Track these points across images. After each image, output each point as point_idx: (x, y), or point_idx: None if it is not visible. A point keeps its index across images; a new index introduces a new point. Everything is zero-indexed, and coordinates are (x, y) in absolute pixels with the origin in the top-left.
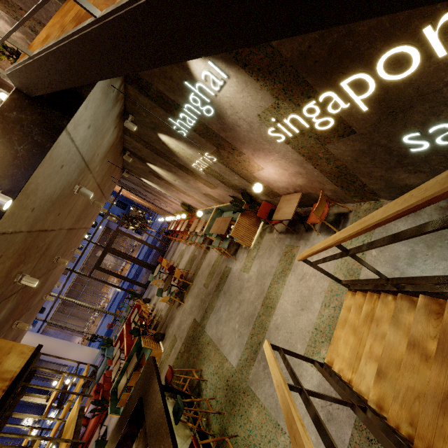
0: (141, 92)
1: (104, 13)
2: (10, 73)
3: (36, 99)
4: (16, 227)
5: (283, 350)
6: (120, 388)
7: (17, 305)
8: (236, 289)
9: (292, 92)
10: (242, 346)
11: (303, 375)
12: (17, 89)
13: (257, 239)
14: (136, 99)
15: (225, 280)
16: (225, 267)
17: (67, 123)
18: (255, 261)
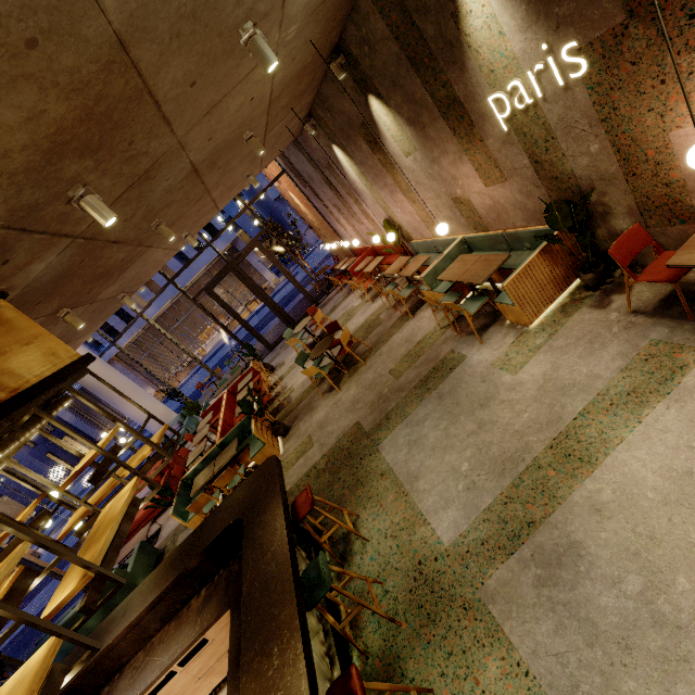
0: None
1: None
2: None
3: None
4: None
5: None
6: (197, 482)
7: (71, 274)
8: (475, 397)
9: None
10: (474, 511)
11: None
12: None
13: (553, 315)
14: None
15: (445, 373)
16: (448, 351)
17: None
18: (538, 355)
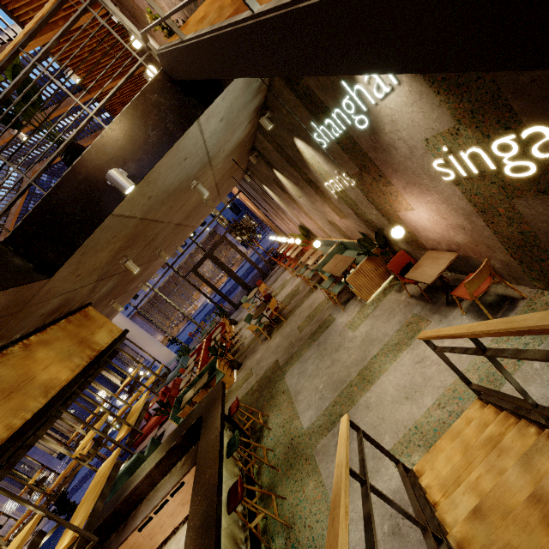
0: (287, 85)
1: (263, 10)
2: (160, 53)
3: (178, 82)
4: (132, 212)
5: (364, 433)
6: (185, 399)
7: (117, 286)
8: (334, 345)
9: (483, 117)
10: (320, 410)
11: (380, 472)
12: (164, 70)
13: (379, 295)
14: (280, 93)
15: (323, 330)
16: (328, 315)
17: (201, 114)
18: (366, 320)
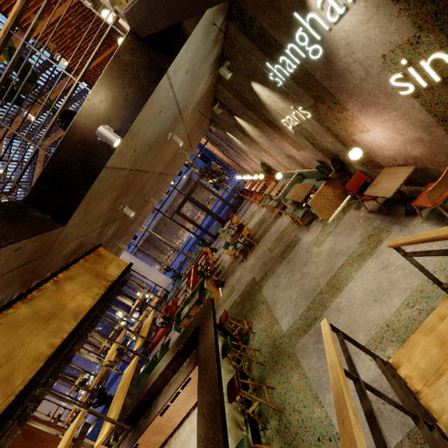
0: (241, 30)
1: None
2: (127, 12)
3: (145, 40)
4: (122, 164)
5: (342, 334)
6: (183, 313)
7: (119, 229)
8: (302, 260)
9: None
10: (296, 316)
11: (357, 364)
12: (131, 30)
13: (338, 214)
14: (235, 41)
15: (291, 249)
16: (294, 236)
17: (169, 66)
18: (329, 237)
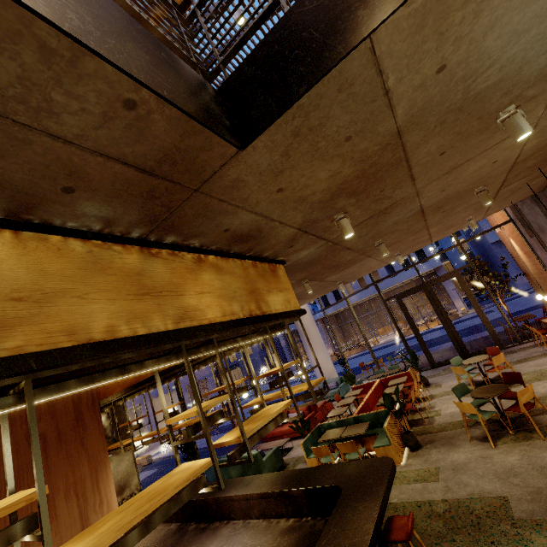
0: None
1: None
2: None
3: None
4: (398, 88)
5: None
6: (327, 434)
7: (318, 261)
8: None
9: None
10: None
11: None
12: None
13: None
14: None
15: None
16: None
17: None
18: None
